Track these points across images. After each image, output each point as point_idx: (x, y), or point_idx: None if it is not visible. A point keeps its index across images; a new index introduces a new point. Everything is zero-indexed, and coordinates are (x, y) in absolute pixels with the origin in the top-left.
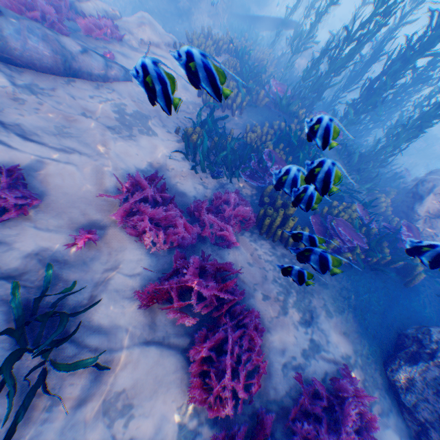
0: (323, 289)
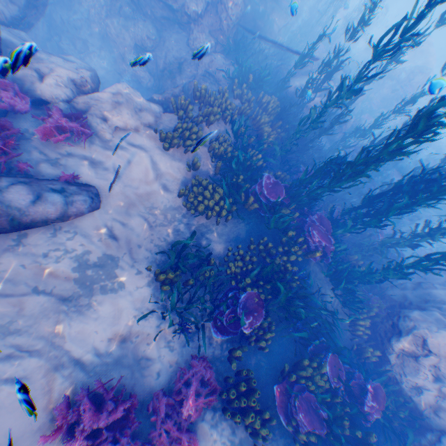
0: None
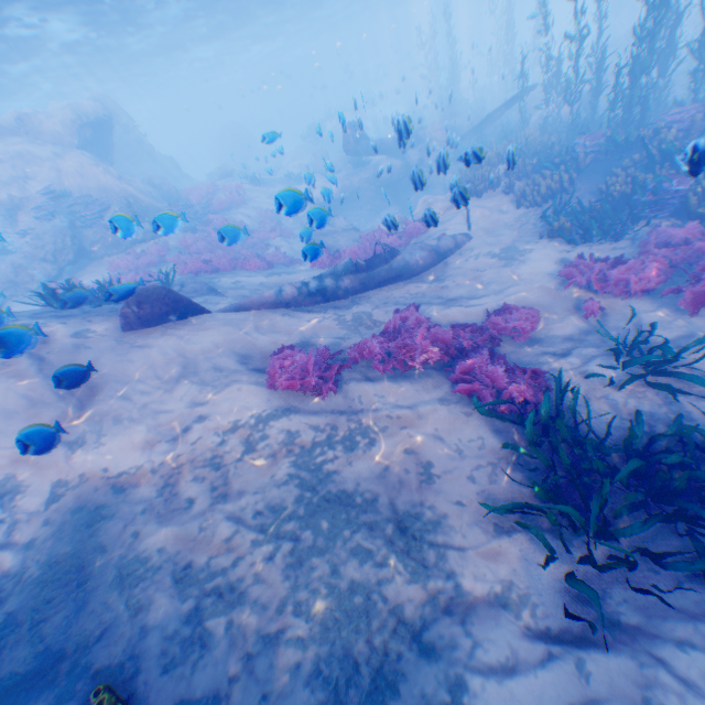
0: None
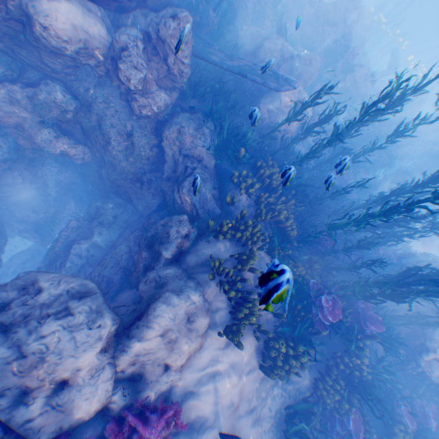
0: None
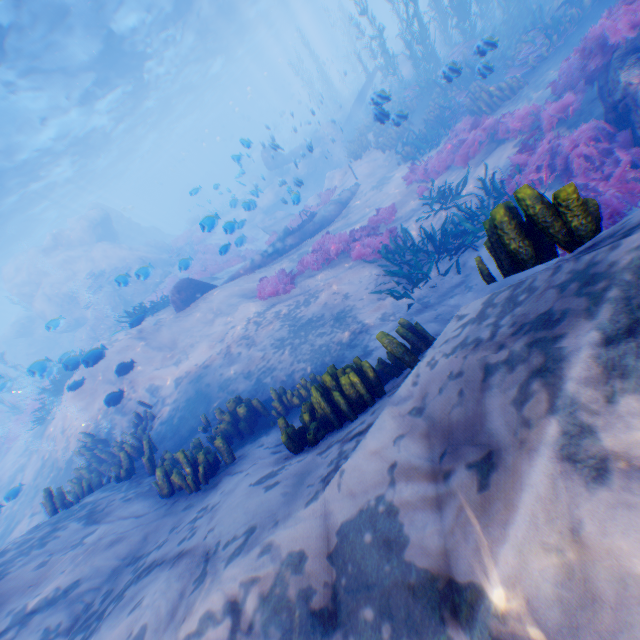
0: (545, 72)
